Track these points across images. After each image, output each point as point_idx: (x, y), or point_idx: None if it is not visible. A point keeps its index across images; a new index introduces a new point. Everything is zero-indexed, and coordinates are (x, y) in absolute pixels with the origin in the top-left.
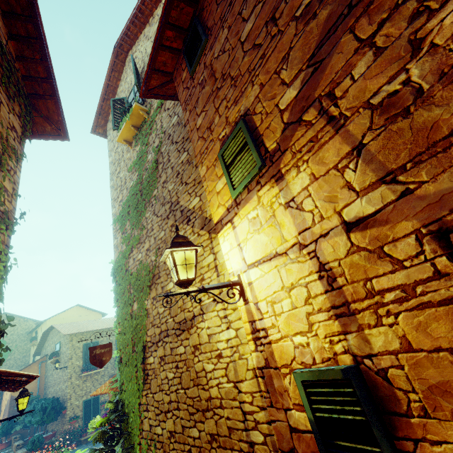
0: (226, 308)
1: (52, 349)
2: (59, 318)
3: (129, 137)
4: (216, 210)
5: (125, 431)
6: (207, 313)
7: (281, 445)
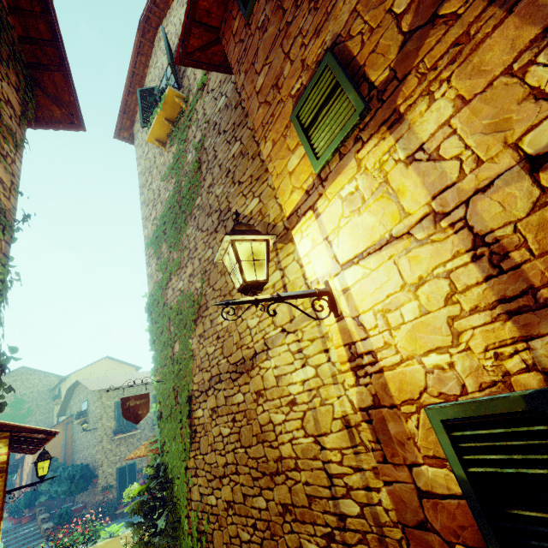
0: (300, 340)
1: (78, 408)
2: (86, 373)
3: (162, 136)
4: (288, 198)
5: (169, 501)
6: (273, 348)
7: (402, 517)
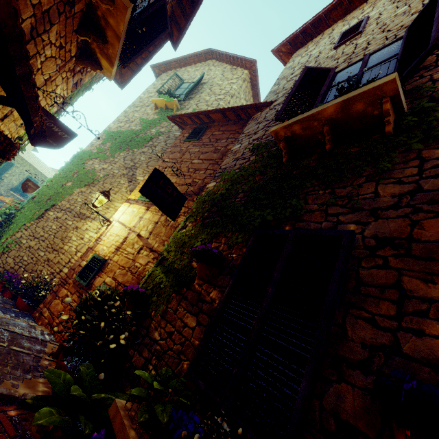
0: (103, 226)
1: None
2: None
3: (159, 105)
4: (133, 195)
5: (3, 228)
6: (95, 221)
7: (72, 267)
